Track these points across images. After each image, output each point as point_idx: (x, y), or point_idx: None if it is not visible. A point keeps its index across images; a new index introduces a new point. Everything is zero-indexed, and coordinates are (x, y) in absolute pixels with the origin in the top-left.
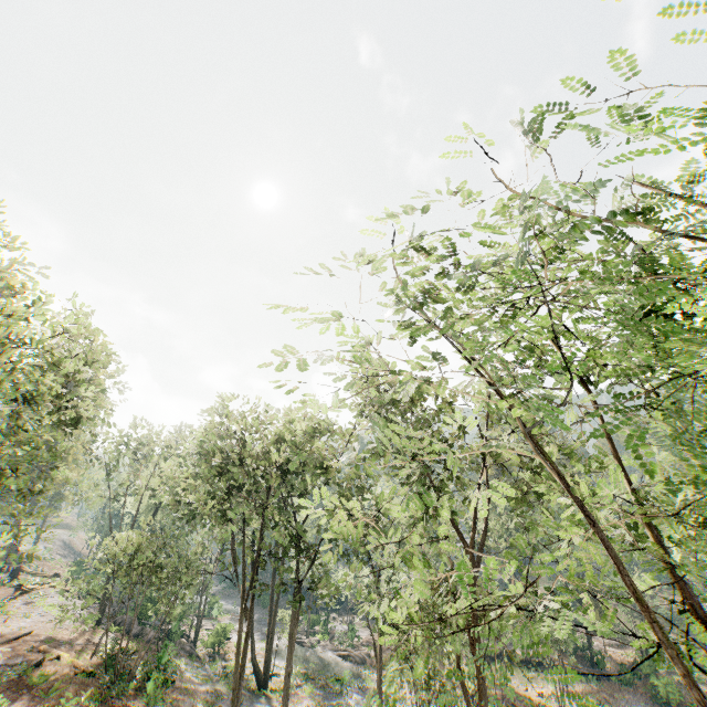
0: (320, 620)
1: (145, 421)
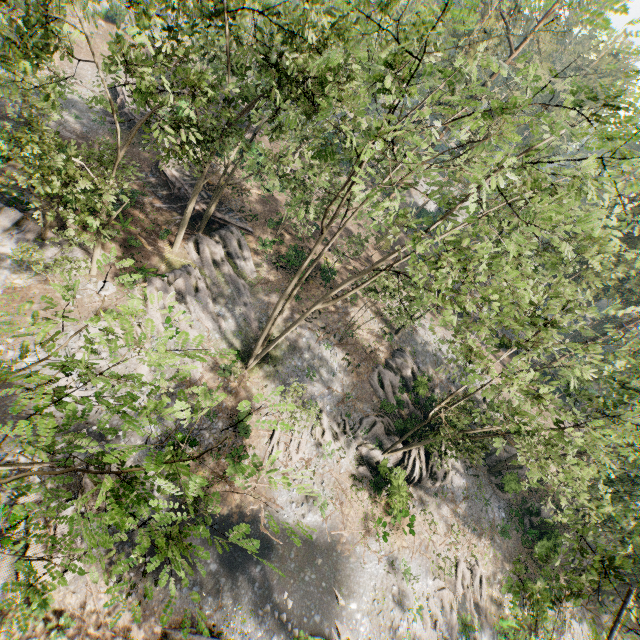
0: None
1: None
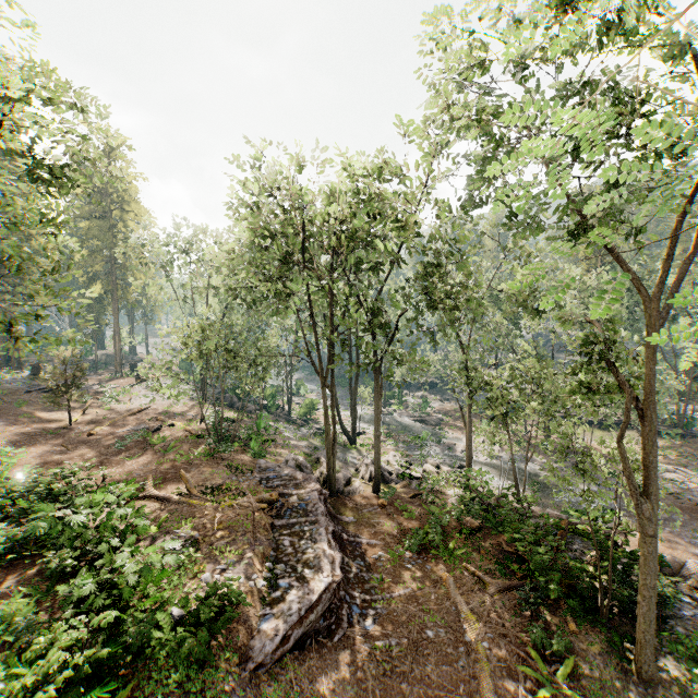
0: (394, 395)
1: (185, 219)
